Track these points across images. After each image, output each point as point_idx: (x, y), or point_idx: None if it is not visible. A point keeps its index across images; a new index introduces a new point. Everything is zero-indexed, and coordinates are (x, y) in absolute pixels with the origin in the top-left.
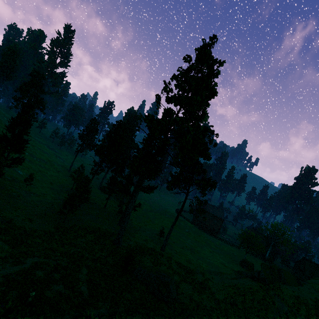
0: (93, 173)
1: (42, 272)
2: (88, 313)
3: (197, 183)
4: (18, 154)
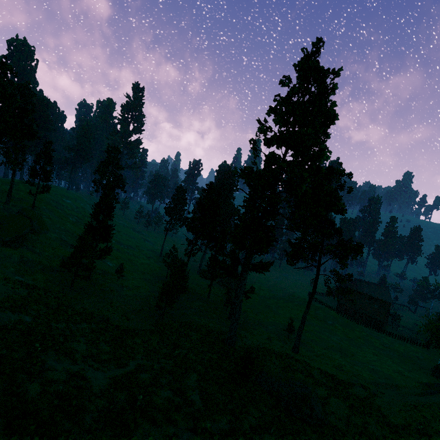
0: (188, 255)
1: (146, 375)
2: (203, 425)
3: (330, 250)
4: (105, 244)
